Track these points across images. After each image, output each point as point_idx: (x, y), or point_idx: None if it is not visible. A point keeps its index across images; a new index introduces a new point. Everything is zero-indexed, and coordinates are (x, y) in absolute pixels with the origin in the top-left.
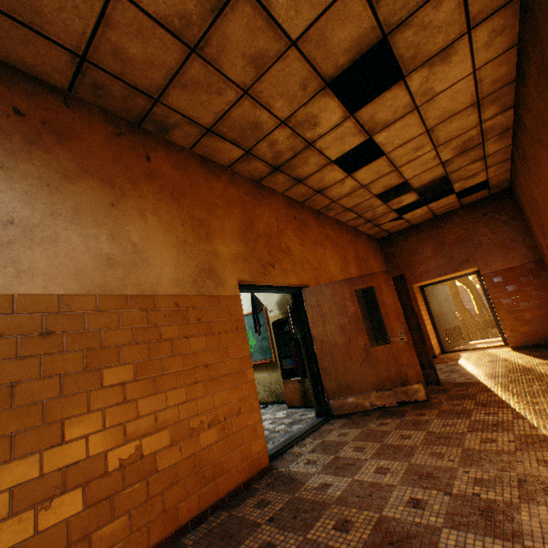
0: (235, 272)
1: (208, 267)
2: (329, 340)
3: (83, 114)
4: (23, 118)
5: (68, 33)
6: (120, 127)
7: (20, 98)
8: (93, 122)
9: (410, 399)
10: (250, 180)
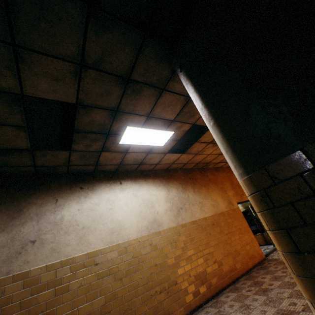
0: (235, 200)
1: (229, 201)
2: None
3: (195, 172)
4: (191, 179)
5: (197, 161)
6: (200, 170)
7: (188, 175)
8: (197, 172)
9: None
10: (226, 167)
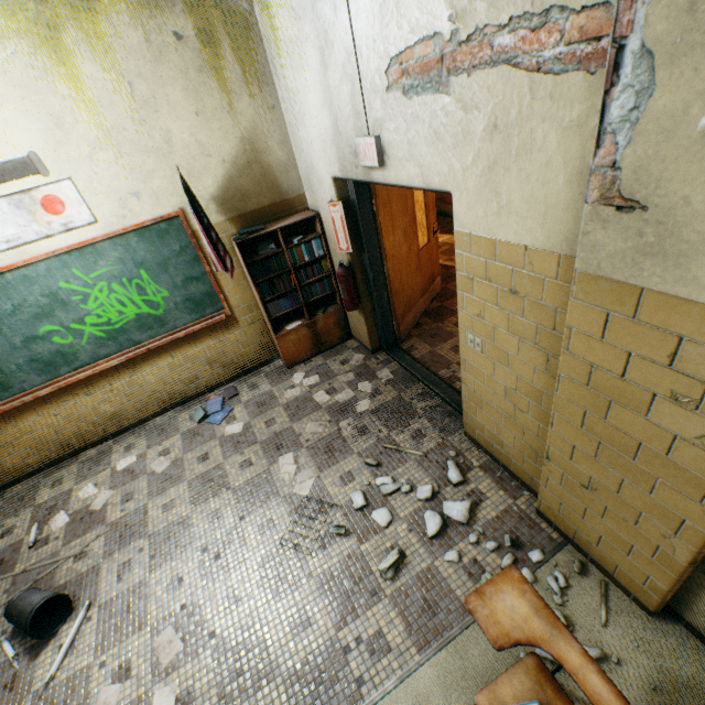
0: None
1: None
2: (398, 253)
3: None
4: None
5: None
6: None
7: None
8: None
9: (435, 294)
10: None
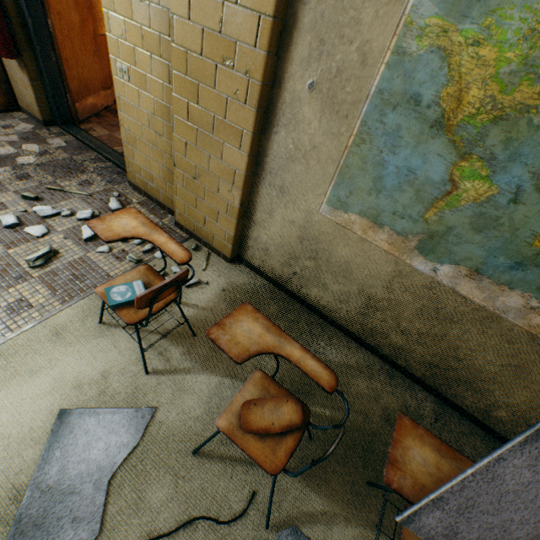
0: None
1: None
2: (67, 15)
3: None
4: None
5: None
6: None
7: None
8: None
9: None
10: None
